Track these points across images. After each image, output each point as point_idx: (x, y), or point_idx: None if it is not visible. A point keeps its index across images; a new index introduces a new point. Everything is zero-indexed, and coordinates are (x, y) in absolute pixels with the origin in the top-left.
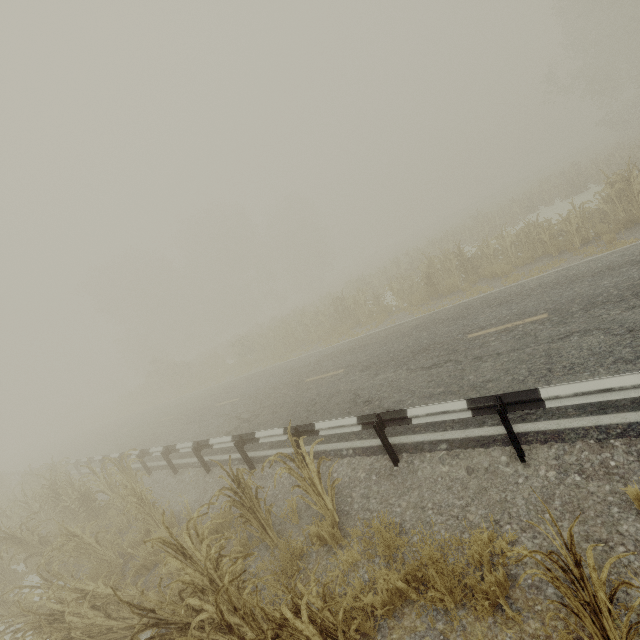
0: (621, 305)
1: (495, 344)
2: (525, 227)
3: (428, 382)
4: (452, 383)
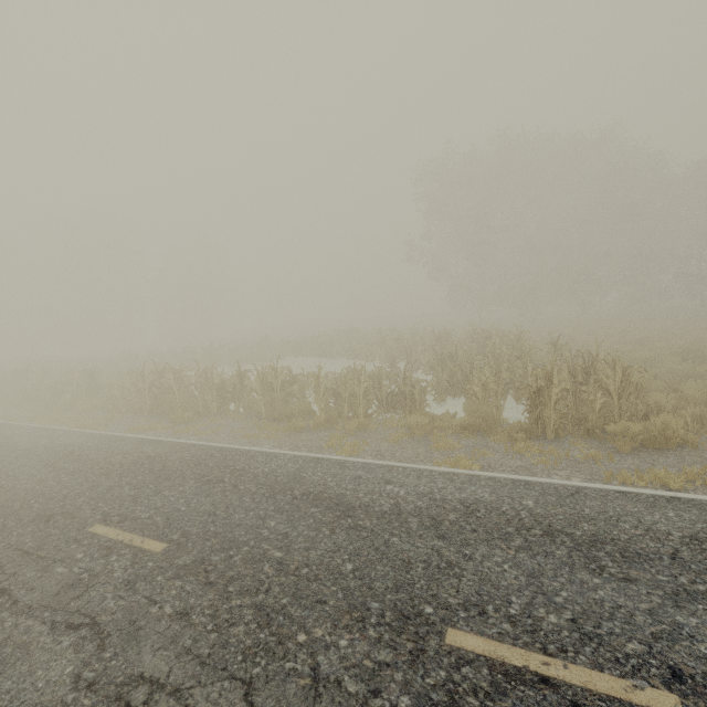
0: None
1: None
2: None
3: None
4: None
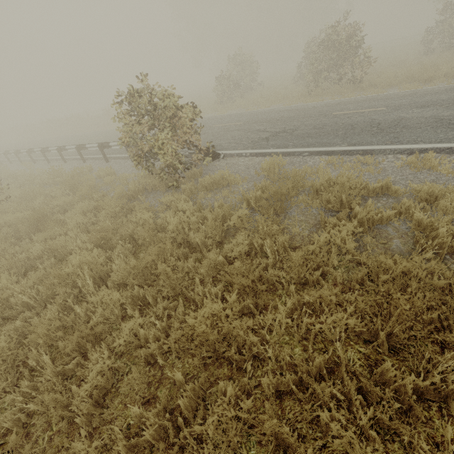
0: None
1: None
2: None
3: None
4: None
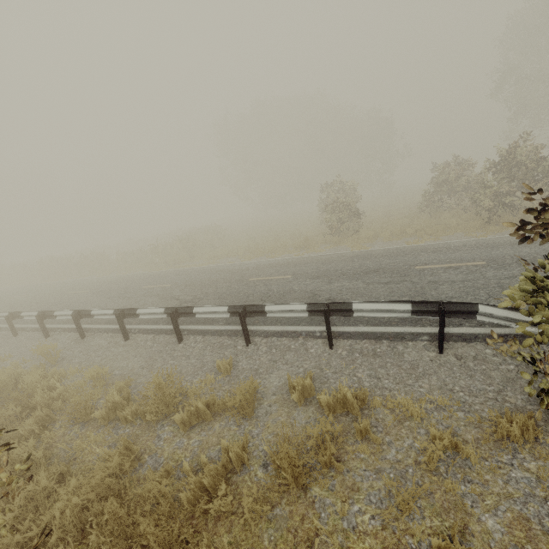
0: None
1: None
2: None
3: None
4: None
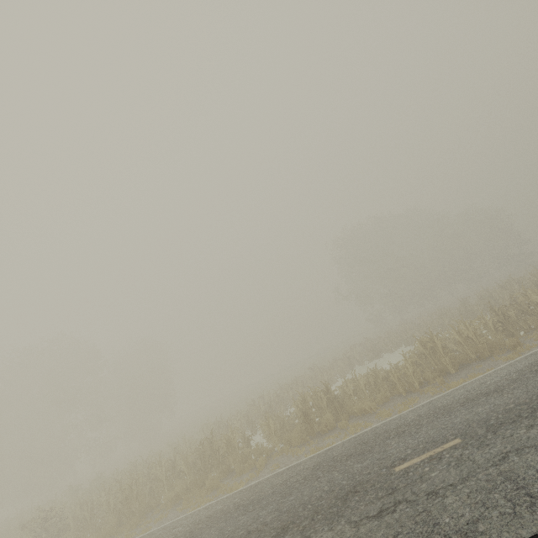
0: (519, 425)
1: (436, 474)
2: (370, 373)
3: (394, 536)
4: (429, 532)
